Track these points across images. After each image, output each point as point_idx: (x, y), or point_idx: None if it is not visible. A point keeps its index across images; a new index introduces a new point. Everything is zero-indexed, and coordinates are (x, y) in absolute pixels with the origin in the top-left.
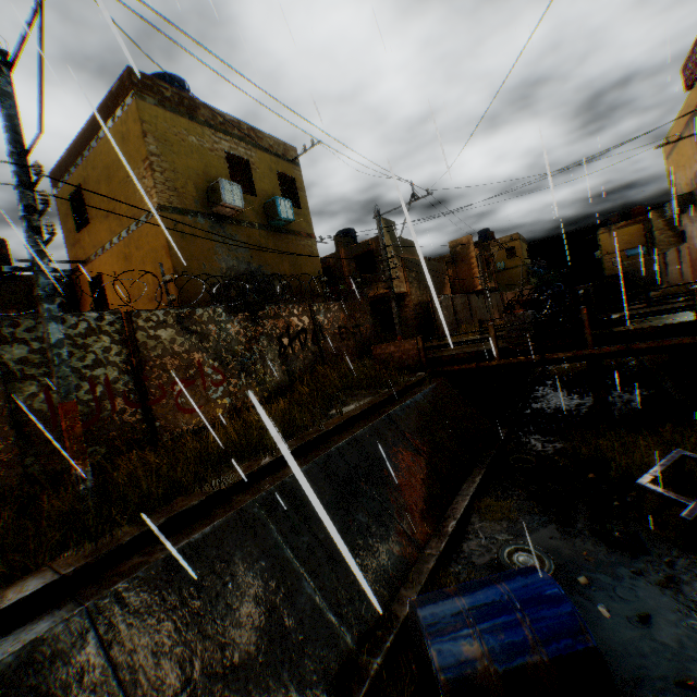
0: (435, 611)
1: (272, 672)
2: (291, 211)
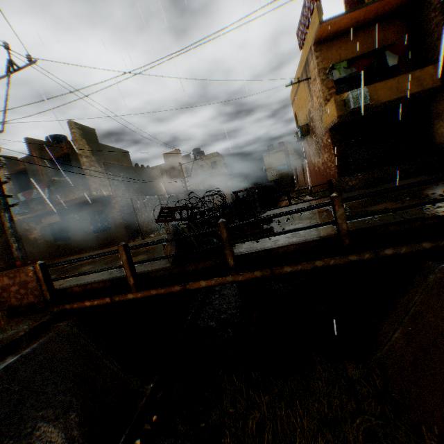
0: None
1: None
2: None
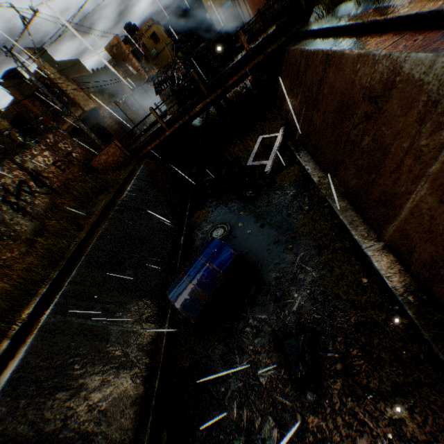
0: (175, 291)
1: (114, 375)
2: None
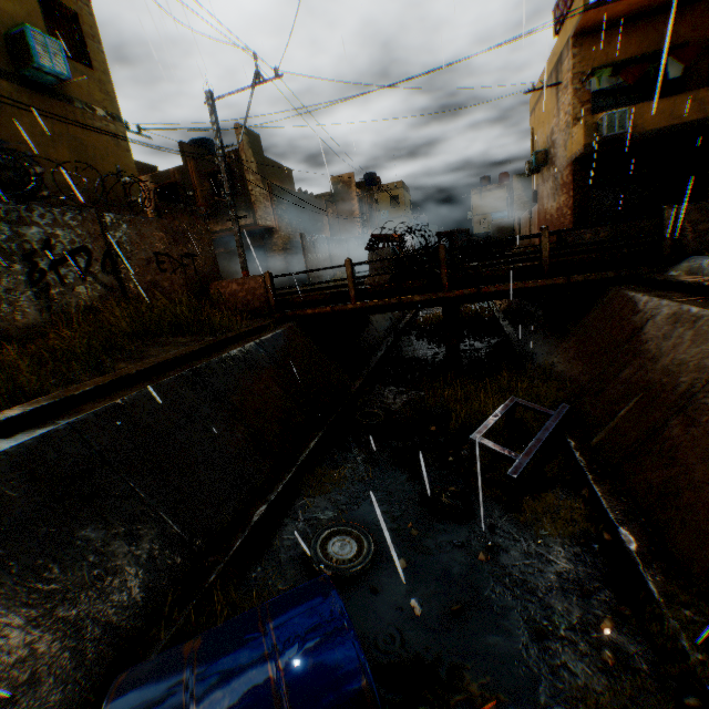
0: None
1: None
2: (63, 62)
